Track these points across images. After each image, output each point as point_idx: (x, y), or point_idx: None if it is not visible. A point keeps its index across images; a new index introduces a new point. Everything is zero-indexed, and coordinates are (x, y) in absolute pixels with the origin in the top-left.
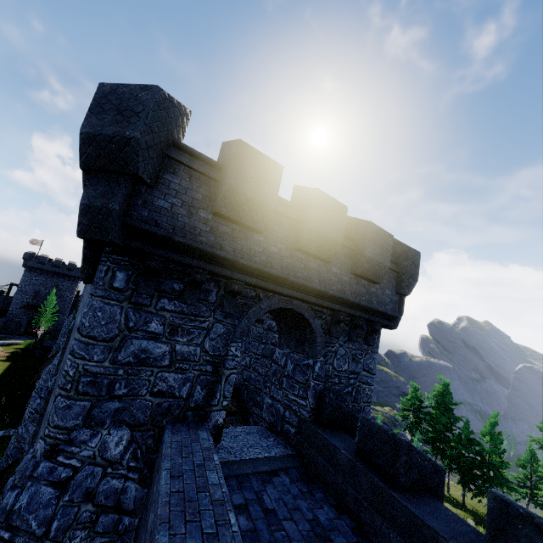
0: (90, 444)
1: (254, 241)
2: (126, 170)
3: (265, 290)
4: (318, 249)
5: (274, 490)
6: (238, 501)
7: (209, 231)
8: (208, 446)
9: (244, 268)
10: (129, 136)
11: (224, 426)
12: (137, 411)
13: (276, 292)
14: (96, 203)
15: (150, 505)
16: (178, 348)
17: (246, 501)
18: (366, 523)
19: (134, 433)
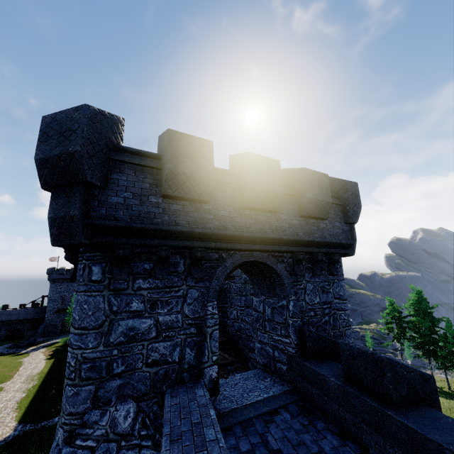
0: (101, 423)
1: (204, 210)
2: (77, 179)
3: (225, 250)
4: (262, 202)
5: (277, 429)
6: (245, 447)
7: (163, 212)
8: (204, 402)
9: (201, 236)
10: (72, 151)
11: (224, 377)
12: (138, 383)
13: (235, 249)
14: (59, 214)
15: None
16: (161, 319)
17: (252, 446)
18: (370, 445)
19: (139, 404)
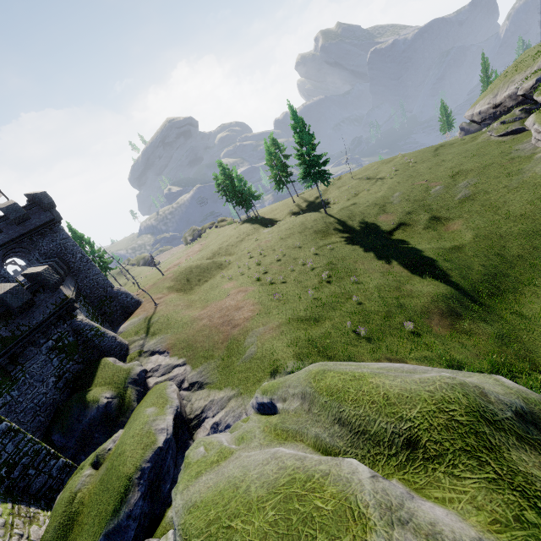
0: None
1: None
2: None
3: None
4: None
5: None
6: None
7: None
8: None
9: None
10: None
11: None
12: None
13: None
14: None
15: None
16: None
17: None
18: None
19: None
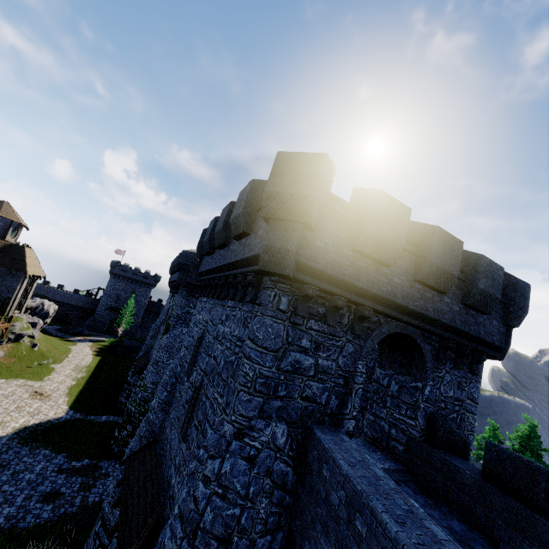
0: (265, 432)
1: (382, 273)
2: (301, 219)
3: (385, 316)
4: (436, 281)
5: None
6: None
7: (350, 265)
8: (356, 447)
9: (374, 297)
10: (307, 194)
11: None
12: (292, 410)
13: (396, 318)
14: (276, 244)
15: (323, 486)
16: (320, 361)
17: None
18: (502, 539)
19: (289, 429)
